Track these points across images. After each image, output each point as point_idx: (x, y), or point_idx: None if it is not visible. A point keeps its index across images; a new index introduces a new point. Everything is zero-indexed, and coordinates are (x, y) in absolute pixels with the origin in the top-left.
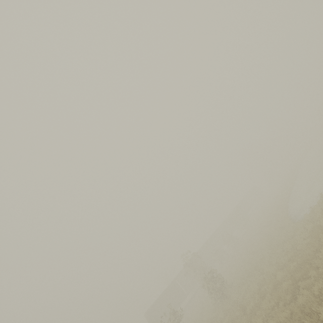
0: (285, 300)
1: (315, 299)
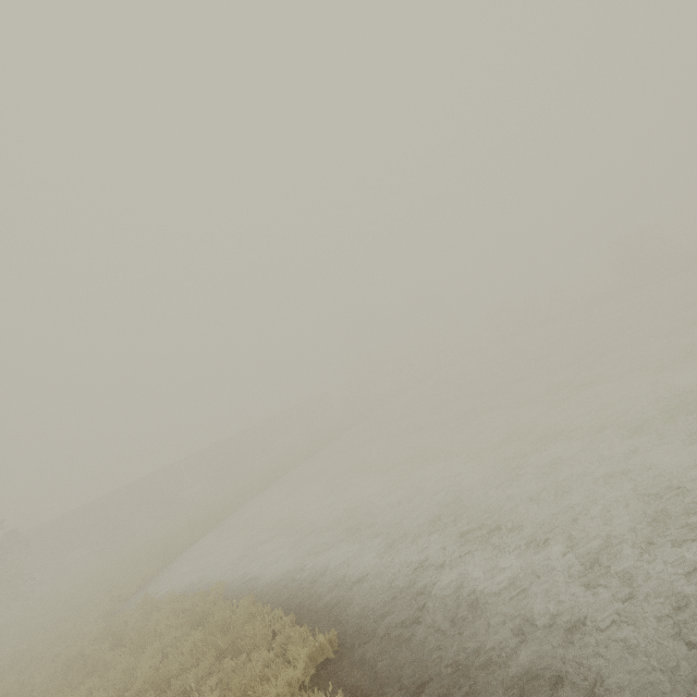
0: None
1: None
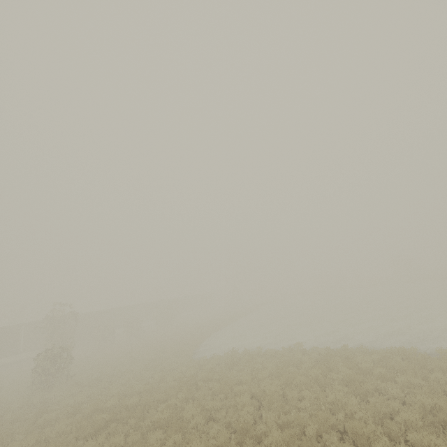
0: (82, 433)
1: None
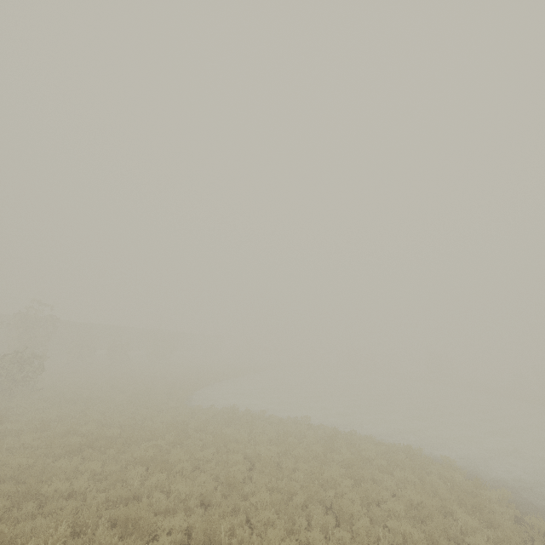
0: (51, 451)
1: (71, 472)
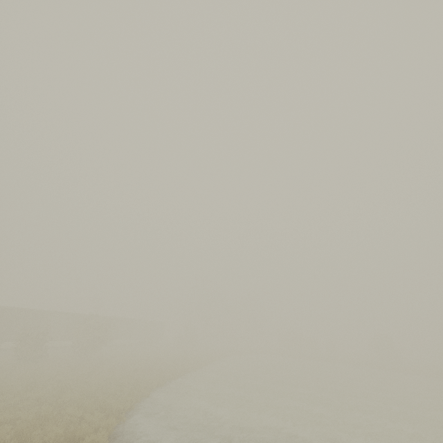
0: None
1: None
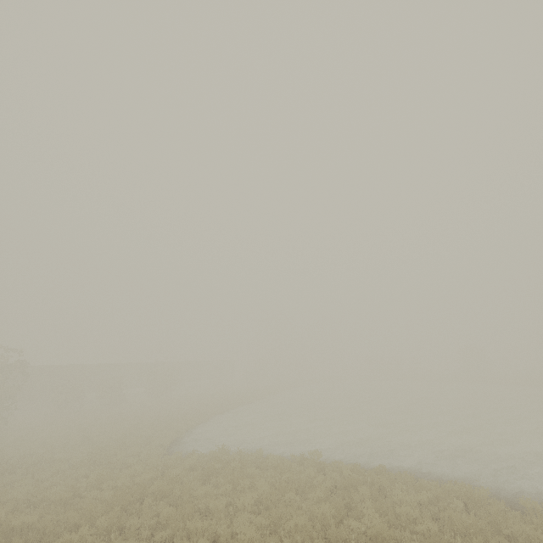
0: None
1: None
